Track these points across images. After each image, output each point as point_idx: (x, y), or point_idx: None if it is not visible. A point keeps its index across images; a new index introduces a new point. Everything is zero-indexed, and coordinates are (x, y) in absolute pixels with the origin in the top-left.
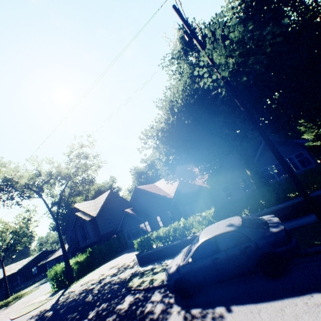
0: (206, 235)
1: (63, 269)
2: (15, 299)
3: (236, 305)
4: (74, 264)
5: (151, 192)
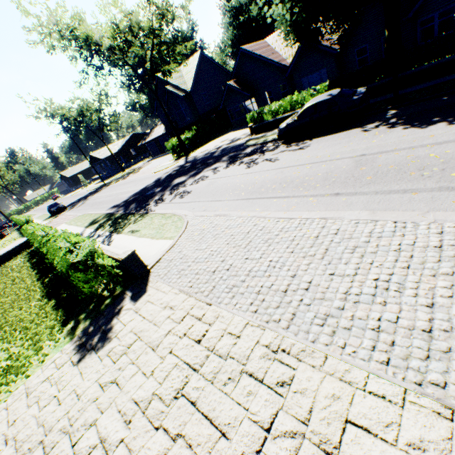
0: (310, 103)
1: (177, 143)
2: (136, 170)
3: (315, 139)
4: (183, 140)
5: (261, 57)
